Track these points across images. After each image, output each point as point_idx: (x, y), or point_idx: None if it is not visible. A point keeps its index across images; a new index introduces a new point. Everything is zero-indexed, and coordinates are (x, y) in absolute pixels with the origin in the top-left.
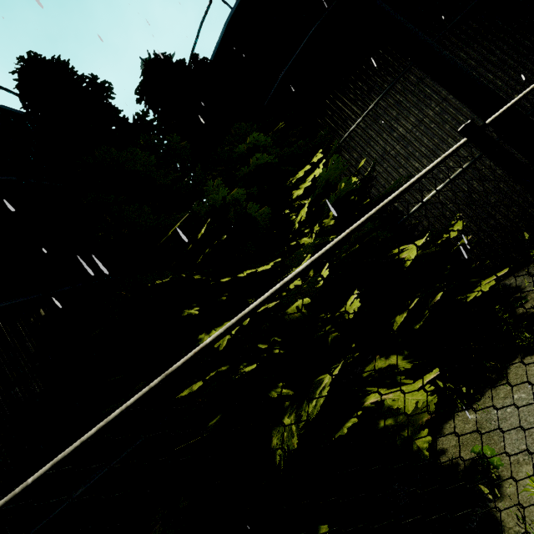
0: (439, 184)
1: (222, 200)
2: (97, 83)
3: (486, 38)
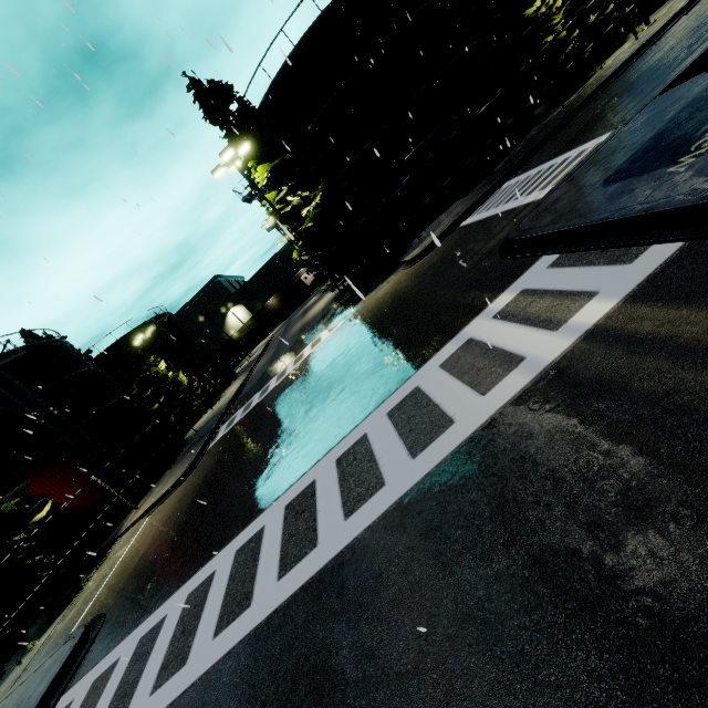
0: None
1: None
2: None
3: None
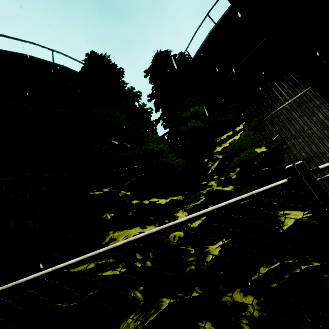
0: None
1: (150, 150)
2: (116, 69)
3: None
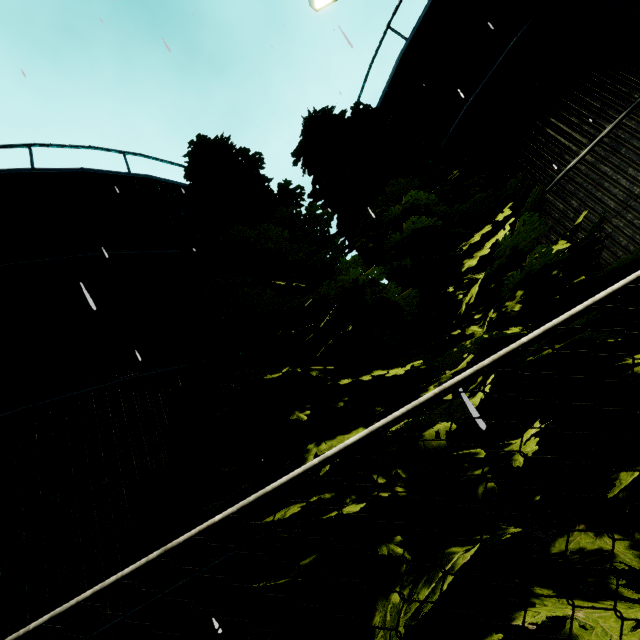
0: None
1: (352, 282)
2: (249, 156)
3: None
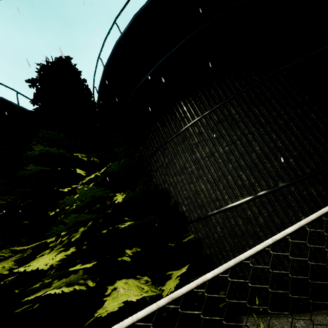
0: (214, 209)
1: None
2: None
3: (279, 102)
